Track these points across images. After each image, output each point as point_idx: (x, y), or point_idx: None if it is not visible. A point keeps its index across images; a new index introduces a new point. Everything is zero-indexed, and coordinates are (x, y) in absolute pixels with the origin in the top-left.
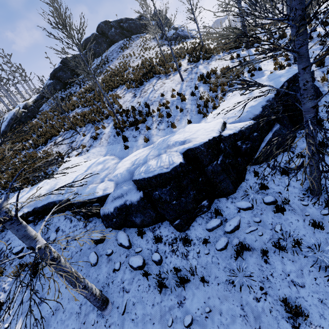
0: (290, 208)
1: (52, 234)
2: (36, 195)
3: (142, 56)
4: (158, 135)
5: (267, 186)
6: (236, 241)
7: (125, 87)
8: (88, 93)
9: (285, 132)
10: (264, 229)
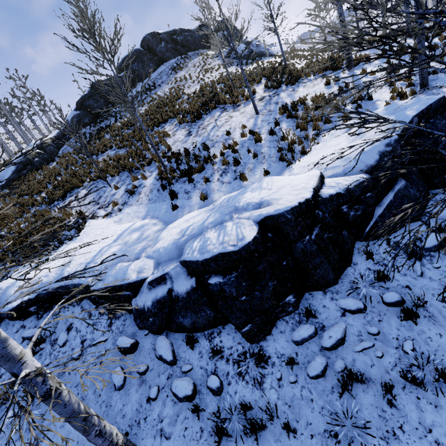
0: (427, 314)
1: (62, 335)
2: (43, 275)
3: (201, 80)
4: (221, 191)
5: (387, 276)
6: (341, 365)
7: (176, 122)
8: (125, 129)
9: (414, 192)
10: (386, 346)
